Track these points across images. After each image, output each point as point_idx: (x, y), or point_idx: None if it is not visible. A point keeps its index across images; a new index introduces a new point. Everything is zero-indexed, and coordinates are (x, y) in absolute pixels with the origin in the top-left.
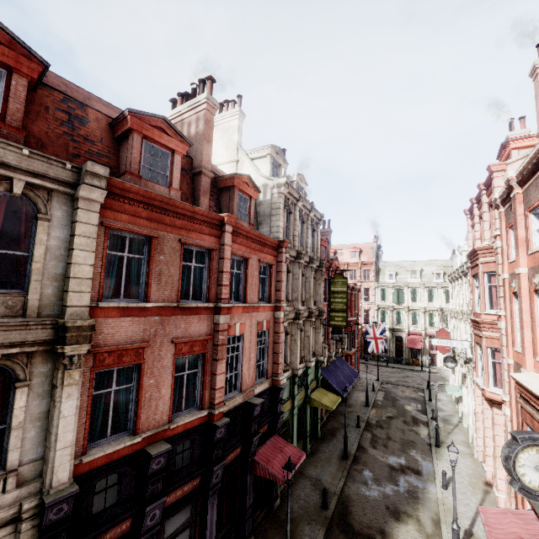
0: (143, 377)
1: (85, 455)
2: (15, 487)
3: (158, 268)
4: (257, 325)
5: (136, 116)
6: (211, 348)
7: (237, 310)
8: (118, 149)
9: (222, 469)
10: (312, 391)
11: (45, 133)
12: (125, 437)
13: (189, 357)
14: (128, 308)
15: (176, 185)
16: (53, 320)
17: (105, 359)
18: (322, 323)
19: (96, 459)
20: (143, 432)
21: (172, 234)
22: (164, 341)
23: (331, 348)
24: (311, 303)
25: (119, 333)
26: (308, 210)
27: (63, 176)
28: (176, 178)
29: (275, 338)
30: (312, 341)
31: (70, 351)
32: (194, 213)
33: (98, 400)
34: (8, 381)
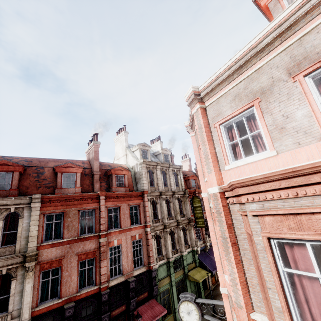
0: (62, 272)
1: (37, 307)
2: (10, 319)
3: (67, 224)
4: (131, 238)
5: (58, 166)
6: (99, 254)
7: (115, 233)
8: (57, 178)
9: (108, 317)
10: (191, 270)
11: (29, 183)
12: (56, 299)
13: (88, 260)
14: (54, 243)
15: (78, 185)
16: (23, 253)
17: (45, 266)
18: (192, 226)
19: (42, 309)
20: (64, 297)
21: (73, 208)
22: (72, 255)
23: (205, 240)
24: (178, 217)
25: (50, 254)
26: (167, 167)
27: (26, 201)
28: (78, 183)
29: (147, 242)
30: (183, 239)
31: (28, 265)
32: (83, 196)
33: (44, 283)
34: (11, 278)
